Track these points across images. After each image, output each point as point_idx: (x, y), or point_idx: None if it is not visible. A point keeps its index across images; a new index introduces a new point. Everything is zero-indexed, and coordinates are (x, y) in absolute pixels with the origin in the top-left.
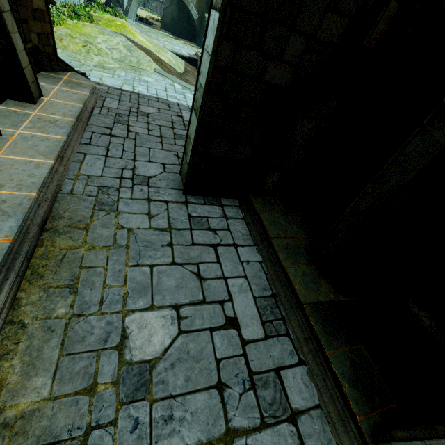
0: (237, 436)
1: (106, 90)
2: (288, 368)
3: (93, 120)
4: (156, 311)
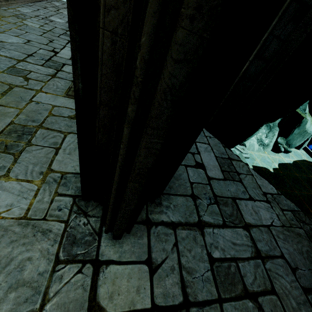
0: (25, 62)
1: (58, 0)
2: (71, 66)
3: (39, 3)
4: (17, 37)
